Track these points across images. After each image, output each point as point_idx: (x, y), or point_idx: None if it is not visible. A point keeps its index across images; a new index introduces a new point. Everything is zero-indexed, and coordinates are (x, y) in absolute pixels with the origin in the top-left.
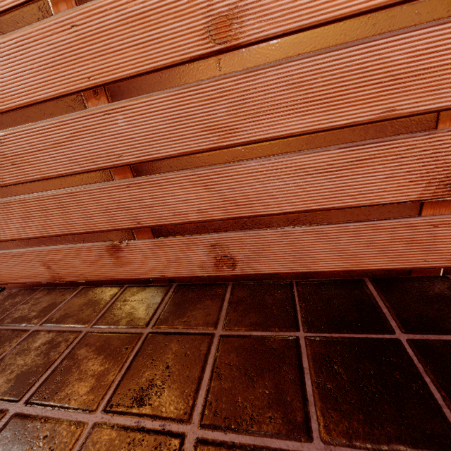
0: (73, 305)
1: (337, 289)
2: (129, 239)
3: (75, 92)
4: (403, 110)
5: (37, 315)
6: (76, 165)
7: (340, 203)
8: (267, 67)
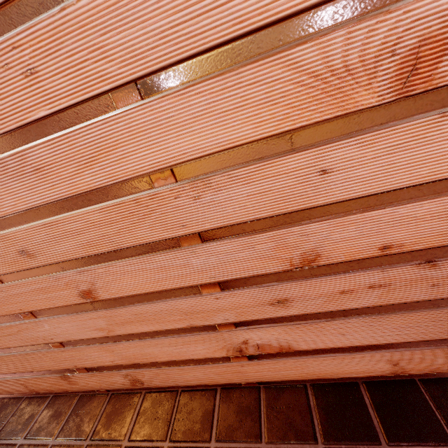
0: (45, 417)
1: (199, 400)
2: (73, 373)
3: (14, 314)
4: (197, 324)
5: (22, 428)
6: (26, 343)
7: (187, 357)
8: (119, 308)
